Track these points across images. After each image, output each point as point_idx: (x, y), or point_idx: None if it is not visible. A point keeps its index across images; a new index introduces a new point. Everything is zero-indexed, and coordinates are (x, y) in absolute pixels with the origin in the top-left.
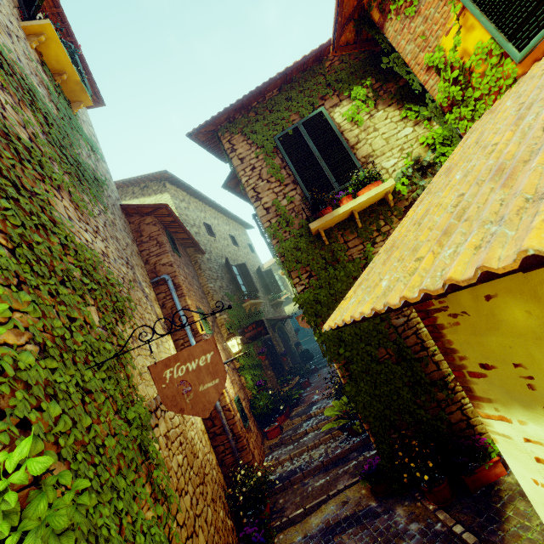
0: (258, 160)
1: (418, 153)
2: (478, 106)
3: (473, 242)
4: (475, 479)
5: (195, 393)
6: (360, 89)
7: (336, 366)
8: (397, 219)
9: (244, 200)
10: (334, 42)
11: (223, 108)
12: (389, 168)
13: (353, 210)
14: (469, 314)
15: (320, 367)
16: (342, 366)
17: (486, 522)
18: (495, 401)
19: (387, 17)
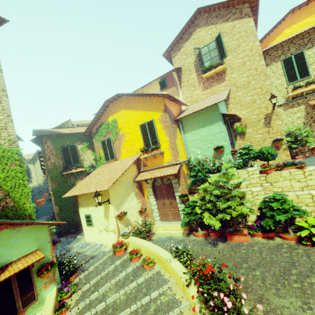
0: (53, 149)
1: (93, 163)
2: (101, 163)
3: (79, 192)
4: (80, 229)
5: (41, 203)
6: (86, 143)
7: (57, 207)
8: (84, 176)
9: (35, 144)
10: (83, 134)
11: (48, 134)
12: (86, 164)
13: (74, 172)
14: (80, 197)
15: (39, 216)
16: (59, 207)
17: (79, 234)
18: (80, 207)
19: (94, 138)
